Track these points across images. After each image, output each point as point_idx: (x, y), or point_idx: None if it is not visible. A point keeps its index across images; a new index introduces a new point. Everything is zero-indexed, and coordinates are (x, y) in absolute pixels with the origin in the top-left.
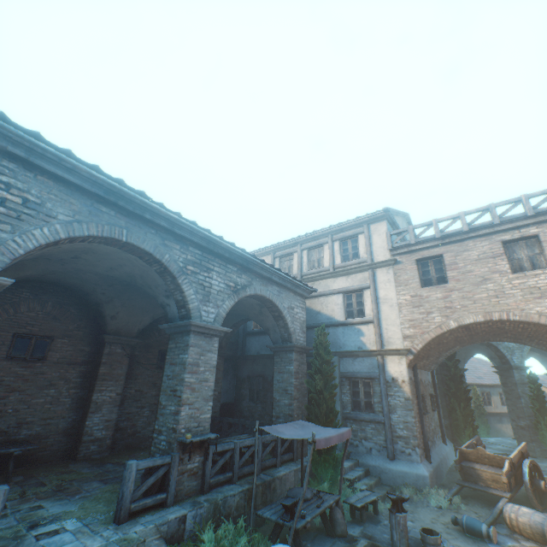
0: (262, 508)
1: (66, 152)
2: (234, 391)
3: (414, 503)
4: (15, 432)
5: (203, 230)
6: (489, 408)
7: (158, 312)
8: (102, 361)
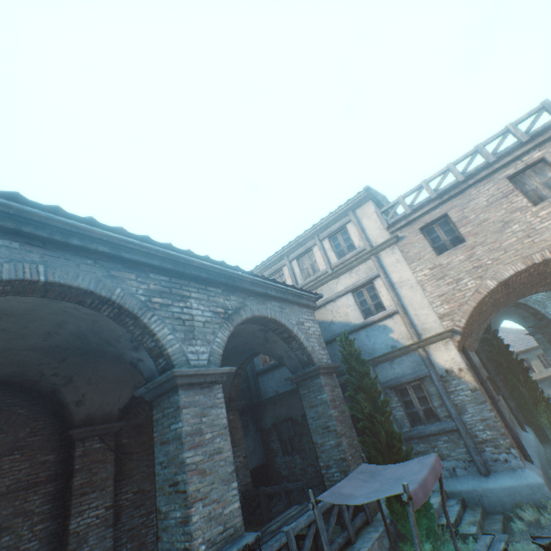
0: None
1: None
2: (262, 448)
3: (547, 530)
4: None
5: (163, 248)
6: (534, 376)
7: (139, 378)
8: (74, 468)
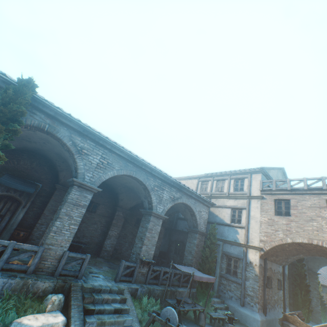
0: (168, 298)
1: (122, 146)
2: (167, 246)
3: None
4: (82, 238)
5: (163, 173)
6: None
7: (139, 200)
8: (114, 217)
